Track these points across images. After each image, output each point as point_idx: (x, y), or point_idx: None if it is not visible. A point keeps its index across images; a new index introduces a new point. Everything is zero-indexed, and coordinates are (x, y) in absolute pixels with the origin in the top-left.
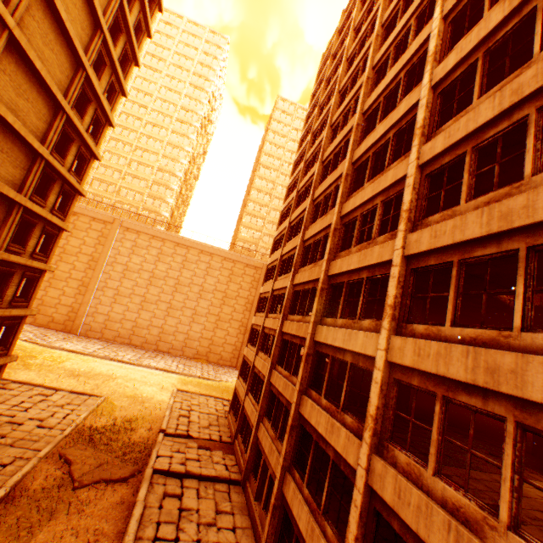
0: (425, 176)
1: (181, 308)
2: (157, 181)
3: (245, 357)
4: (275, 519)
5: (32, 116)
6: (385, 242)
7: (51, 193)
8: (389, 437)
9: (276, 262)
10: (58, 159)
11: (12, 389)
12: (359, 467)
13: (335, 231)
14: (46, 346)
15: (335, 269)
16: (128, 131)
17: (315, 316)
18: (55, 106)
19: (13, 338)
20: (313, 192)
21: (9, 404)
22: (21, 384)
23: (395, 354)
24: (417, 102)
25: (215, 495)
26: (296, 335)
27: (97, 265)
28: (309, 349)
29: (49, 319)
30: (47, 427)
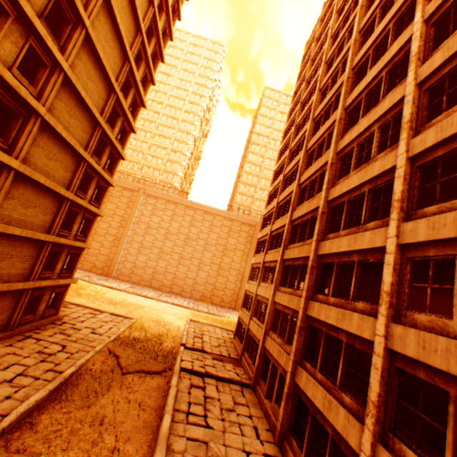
0: (424, 91)
1: (190, 258)
2: (170, 160)
3: (247, 291)
4: (288, 406)
5: (95, 95)
6: (386, 156)
7: (104, 155)
8: (405, 307)
9: (272, 210)
10: (110, 129)
11: (71, 308)
12: (376, 337)
13: (332, 165)
14: (91, 283)
15: (334, 193)
16: (149, 123)
17: (317, 235)
18: (109, 88)
19: (75, 265)
20: (306, 144)
21: (70, 317)
22: (77, 306)
23: (407, 236)
24: (410, 38)
25: (231, 392)
26: (298, 258)
27: (126, 223)
28: (313, 262)
29: (92, 265)
30: (98, 333)
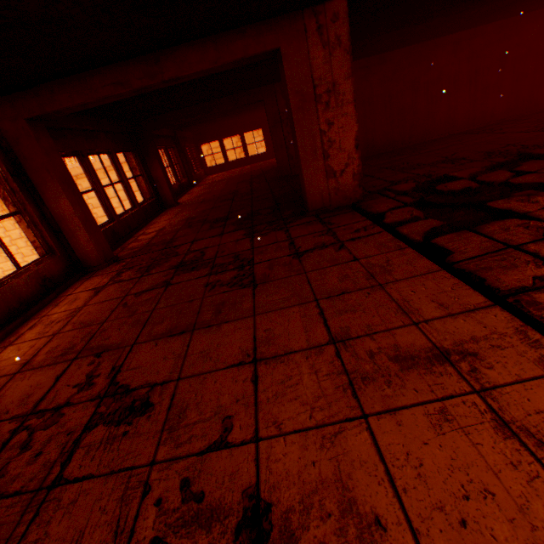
0: None
1: None
2: None
3: None
4: None
5: None
6: None
7: None
8: None
9: None
10: None
11: None
12: None
13: None
14: None
15: None
16: None
17: None
18: None
19: None
20: None
21: None
22: None
23: None
24: None
25: None
26: None
27: None
28: None
29: None
30: None
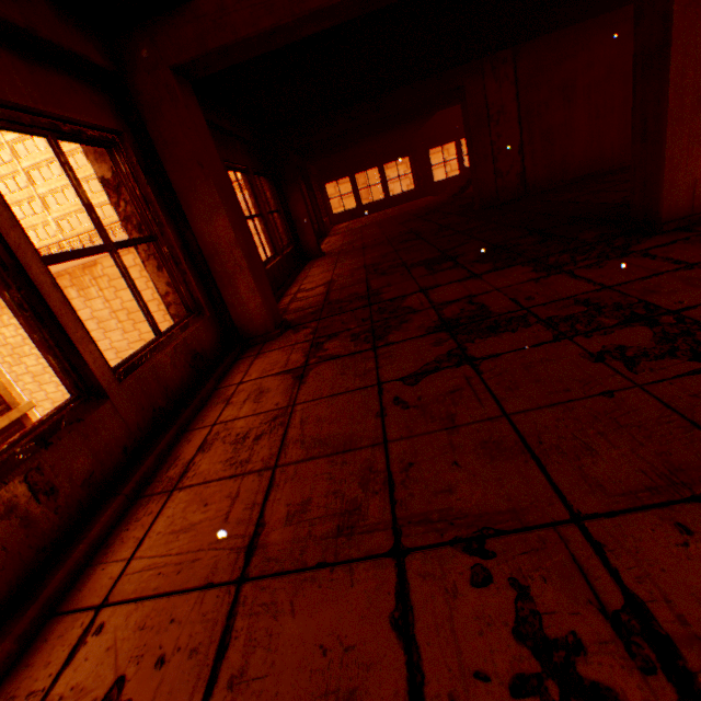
0: None
1: None
2: None
3: None
4: None
5: None
6: None
7: None
8: None
9: None
10: None
11: None
12: None
13: None
14: None
15: None
16: None
17: None
18: None
19: None
20: None
21: None
22: None
23: None
24: None
25: None
26: None
27: None
28: None
29: None
30: None
